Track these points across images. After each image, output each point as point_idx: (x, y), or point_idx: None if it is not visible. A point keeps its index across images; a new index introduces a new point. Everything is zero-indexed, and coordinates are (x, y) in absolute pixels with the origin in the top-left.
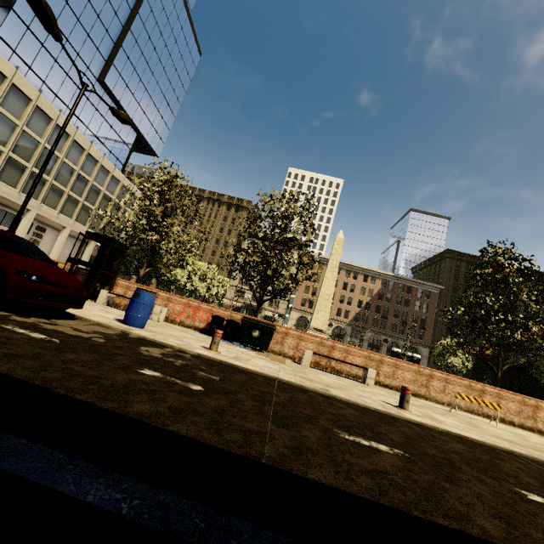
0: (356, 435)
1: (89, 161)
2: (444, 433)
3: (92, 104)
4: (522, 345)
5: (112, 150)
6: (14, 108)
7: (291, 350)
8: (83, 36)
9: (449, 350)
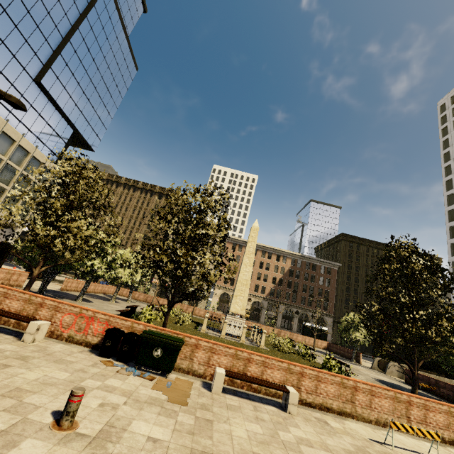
0: None
1: (19, 152)
2: None
3: (27, 101)
4: (434, 341)
5: (47, 143)
6: None
7: (201, 366)
8: (21, 41)
9: (352, 325)
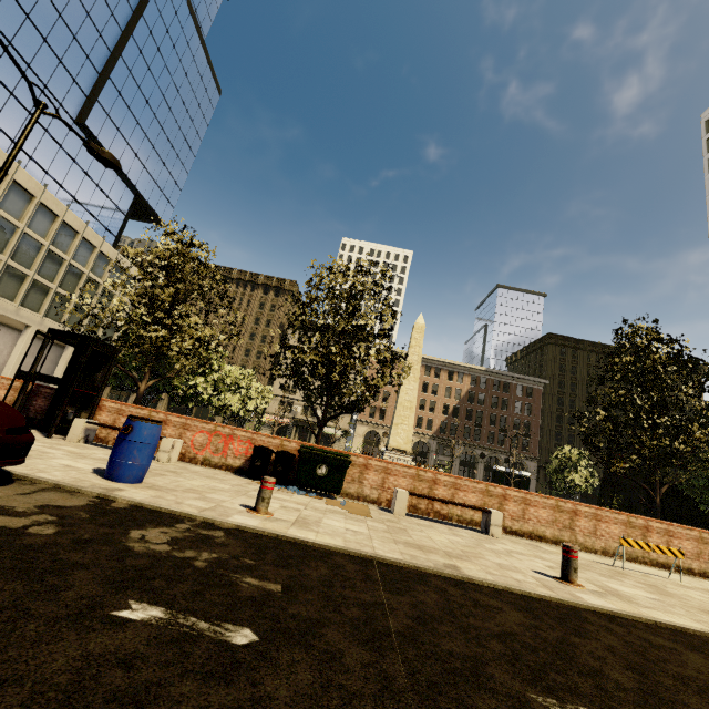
0: (570, 700)
1: (65, 233)
2: (652, 627)
3: (67, 155)
4: (683, 457)
5: (99, 216)
6: None
7: (374, 491)
8: (53, 62)
9: (568, 464)
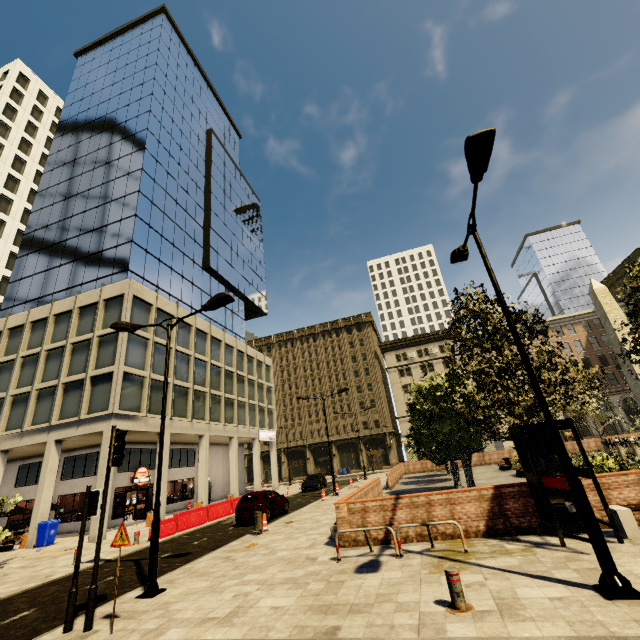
0: None
1: (227, 352)
2: None
3: (206, 294)
4: None
5: (233, 329)
6: (164, 332)
7: None
8: (182, 235)
9: None
